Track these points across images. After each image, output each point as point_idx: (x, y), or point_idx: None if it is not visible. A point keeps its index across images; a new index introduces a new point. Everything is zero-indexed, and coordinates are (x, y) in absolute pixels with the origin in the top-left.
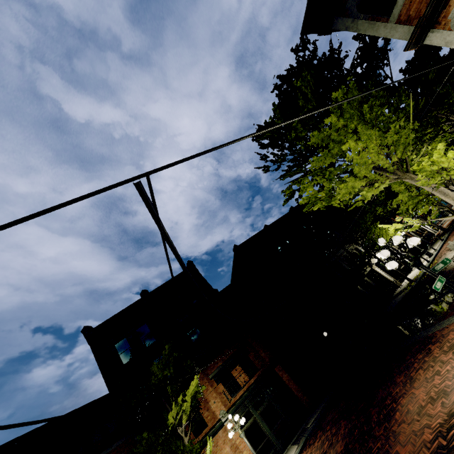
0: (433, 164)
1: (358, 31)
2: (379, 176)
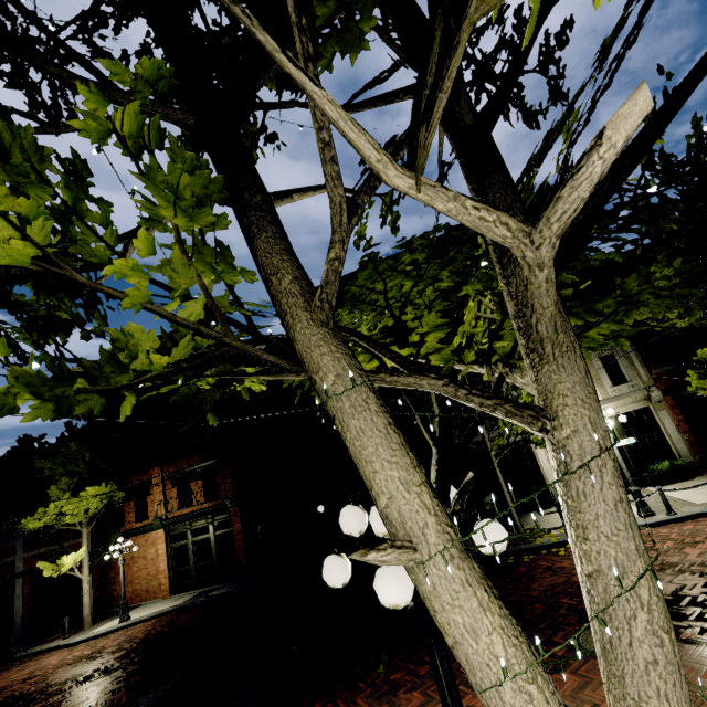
0: None
1: None
2: None
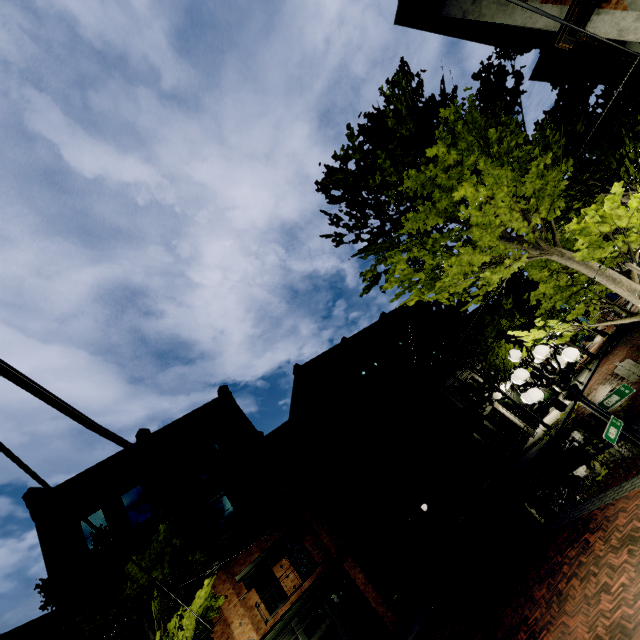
0: (602, 222)
1: (482, 18)
2: (511, 248)
